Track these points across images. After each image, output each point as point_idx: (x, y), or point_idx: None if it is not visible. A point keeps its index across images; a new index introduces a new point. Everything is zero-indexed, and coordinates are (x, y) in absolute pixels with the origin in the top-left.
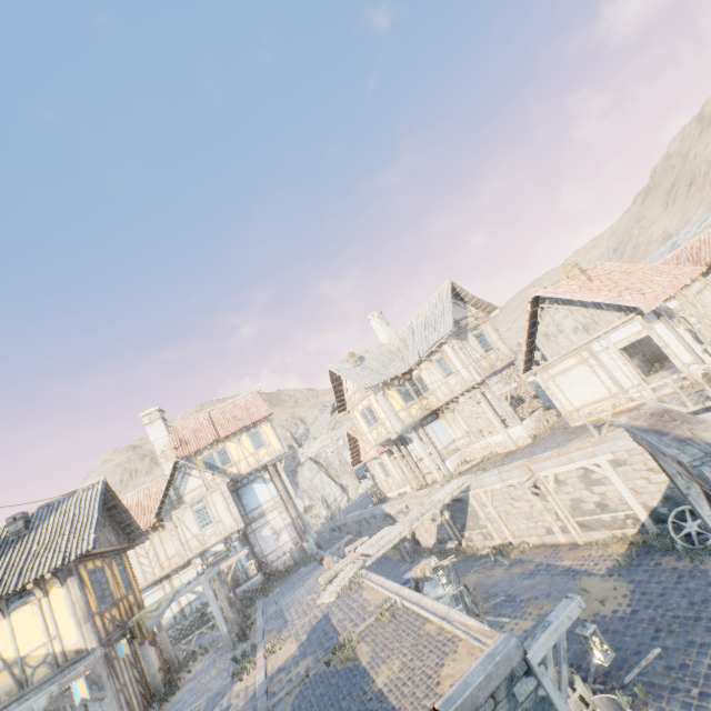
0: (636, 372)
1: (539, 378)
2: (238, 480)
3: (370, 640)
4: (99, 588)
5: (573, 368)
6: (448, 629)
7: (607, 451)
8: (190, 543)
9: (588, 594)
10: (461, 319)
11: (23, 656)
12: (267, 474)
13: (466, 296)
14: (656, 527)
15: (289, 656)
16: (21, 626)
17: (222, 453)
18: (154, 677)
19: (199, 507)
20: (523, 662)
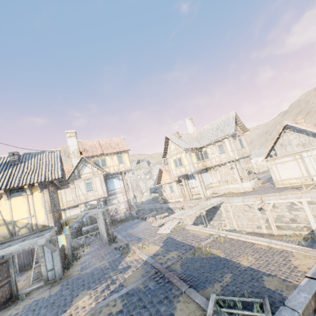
0: None
1: (268, 163)
2: (107, 175)
3: (216, 248)
4: (53, 200)
5: (288, 161)
6: (276, 247)
7: (308, 197)
8: (80, 197)
9: None
10: (234, 130)
11: (15, 221)
12: (120, 176)
13: (238, 121)
14: None
15: (157, 250)
16: (16, 205)
17: (103, 161)
18: (69, 249)
19: (88, 181)
20: None
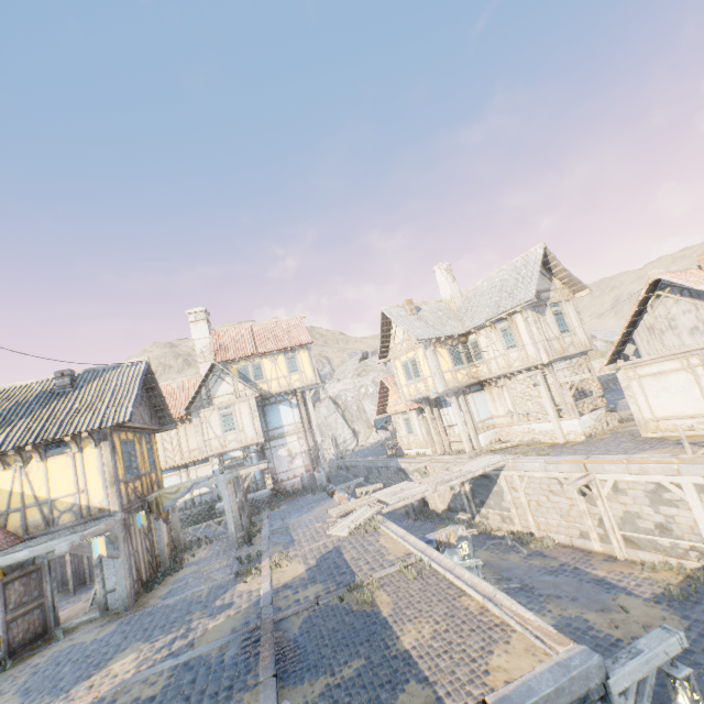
0: None
1: (621, 374)
2: (266, 397)
3: (391, 591)
4: (128, 459)
5: (671, 373)
6: (494, 612)
7: (698, 473)
8: (211, 443)
9: (626, 614)
10: (543, 291)
11: (53, 499)
12: (294, 400)
13: (555, 266)
14: None
15: (296, 575)
16: (55, 472)
17: (257, 368)
18: (163, 551)
19: (226, 412)
20: (601, 686)
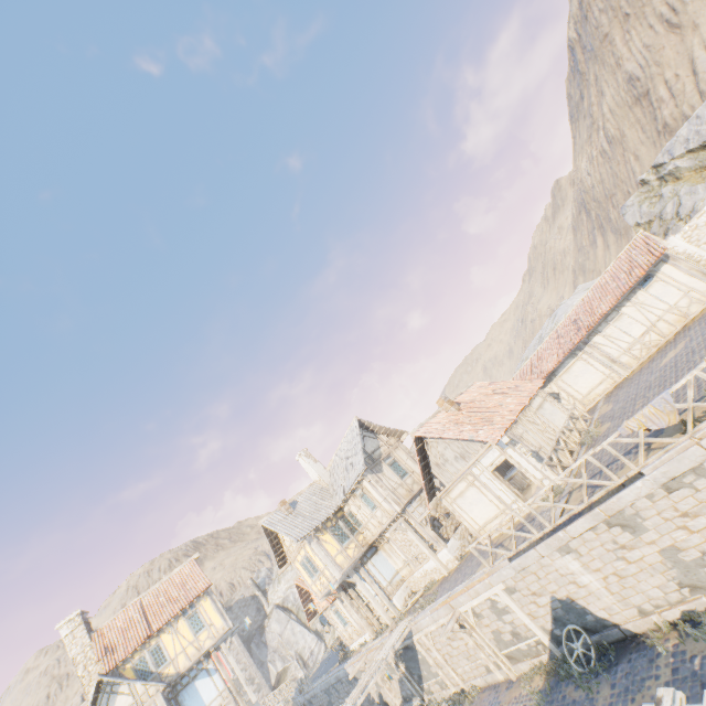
0: (510, 490)
1: (445, 502)
2: (177, 681)
3: None
4: None
5: (466, 490)
6: None
7: (498, 581)
8: None
9: None
10: (374, 450)
11: None
12: (211, 663)
13: (374, 427)
14: (559, 650)
15: None
16: None
17: (156, 651)
18: None
19: None
20: None
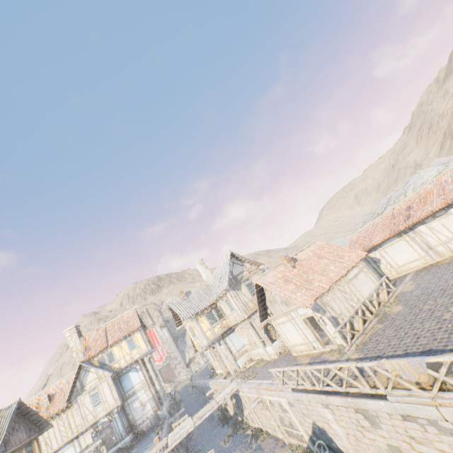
0: (313, 334)
1: (273, 323)
2: (120, 371)
3: None
4: None
5: (286, 322)
6: None
7: (284, 396)
8: (88, 417)
9: None
10: (238, 274)
11: None
12: (138, 365)
13: (242, 258)
14: (313, 447)
15: None
16: None
17: (110, 355)
18: None
19: (94, 392)
20: None
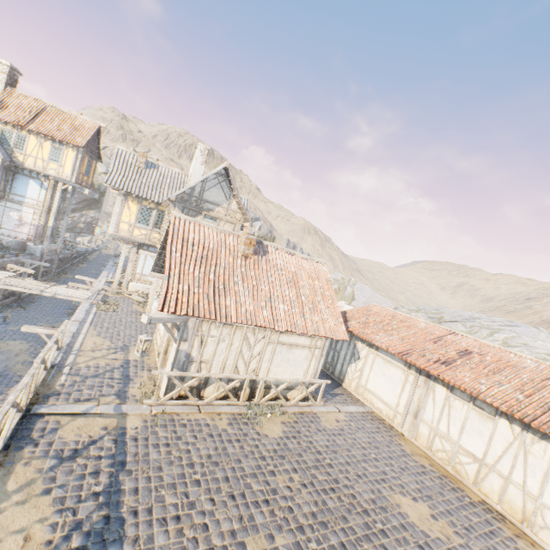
0: (166, 343)
1: None
2: (22, 167)
3: None
4: None
5: None
6: None
7: None
8: None
9: None
10: (210, 202)
11: None
12: (47, 183)
13: (234, 189)
14: None
15: None
16: None
17: (21, 139)
18: None
19: None
20: None
